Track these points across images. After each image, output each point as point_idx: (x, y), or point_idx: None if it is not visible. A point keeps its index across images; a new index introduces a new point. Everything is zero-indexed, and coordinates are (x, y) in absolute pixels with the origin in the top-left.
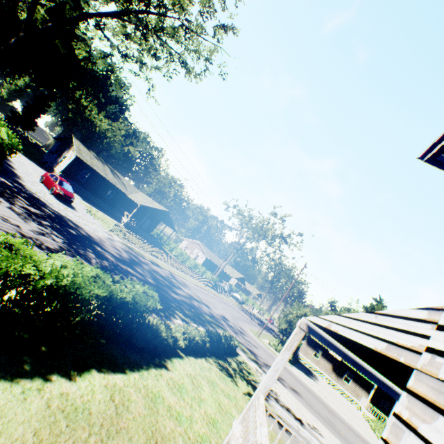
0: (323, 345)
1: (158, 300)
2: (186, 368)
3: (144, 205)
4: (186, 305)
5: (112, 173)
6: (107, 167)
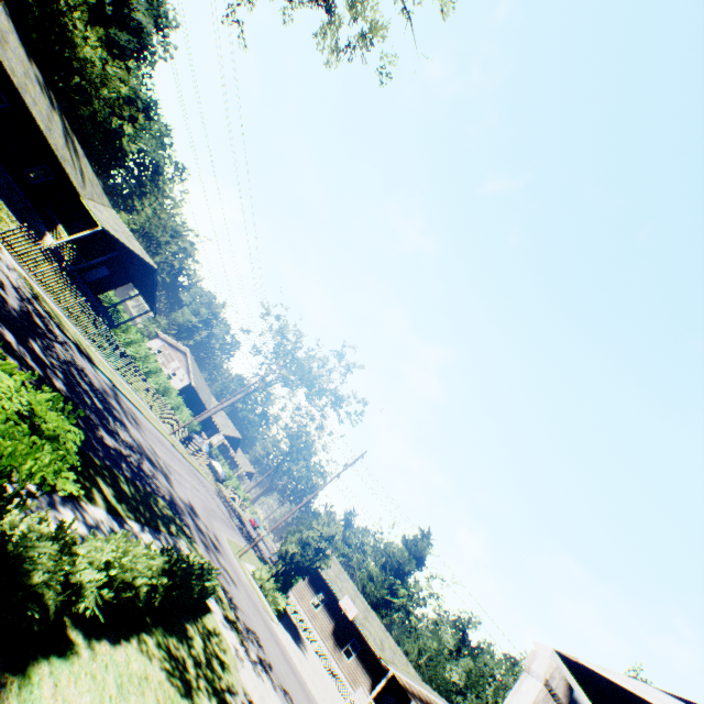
0: (334, 590)
1: (73, 456)
2: (72, 703)
3: (111, 233)
4: (126, 468)
5: (66, 138)
6: (60, 119)
